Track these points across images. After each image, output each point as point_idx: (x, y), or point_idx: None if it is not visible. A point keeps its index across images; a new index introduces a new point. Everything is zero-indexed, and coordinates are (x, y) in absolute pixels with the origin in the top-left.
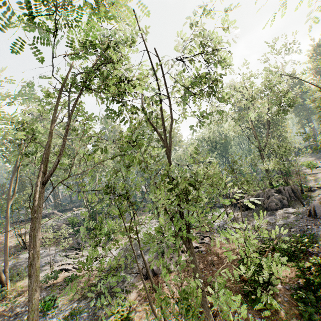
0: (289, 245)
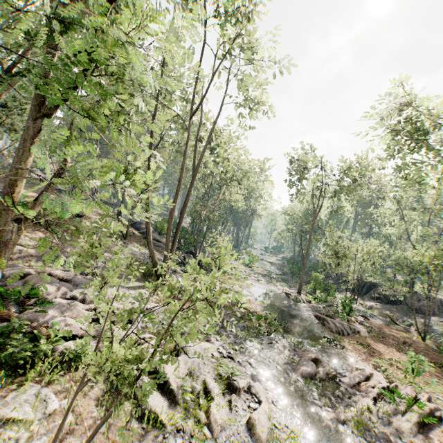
0: None
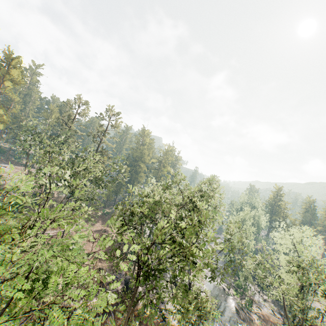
0: None
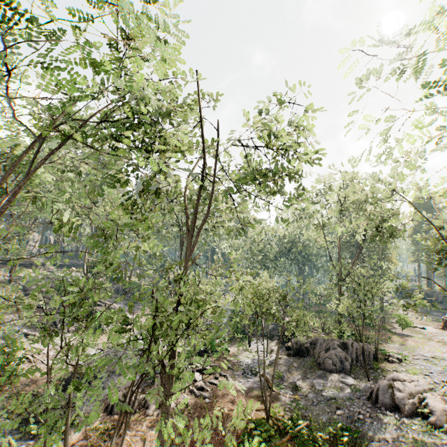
0: (323, 434)
